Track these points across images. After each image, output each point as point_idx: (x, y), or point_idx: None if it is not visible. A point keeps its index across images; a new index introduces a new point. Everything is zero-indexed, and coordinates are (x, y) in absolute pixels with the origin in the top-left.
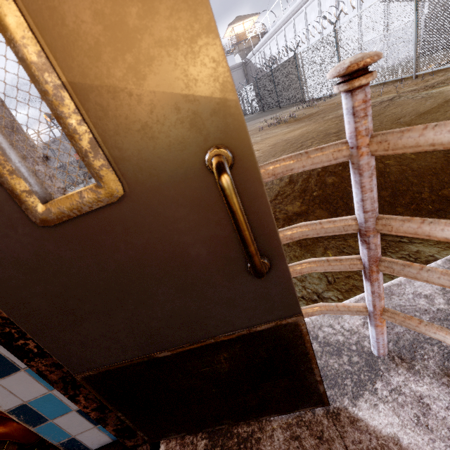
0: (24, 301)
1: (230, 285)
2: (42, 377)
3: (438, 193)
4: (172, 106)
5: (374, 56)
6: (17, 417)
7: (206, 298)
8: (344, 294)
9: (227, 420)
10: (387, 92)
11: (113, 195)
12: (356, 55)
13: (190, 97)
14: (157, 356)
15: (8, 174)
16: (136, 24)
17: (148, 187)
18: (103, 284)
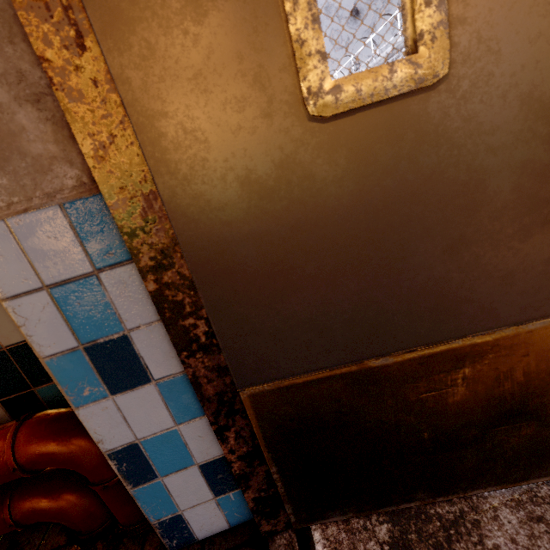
0: (225, 249)
1: (519, 247)
2: (195, 387)
3: None
4: None
5: None
6: (117, 465)
7: (478, 267)
8: None
9: (422, 492)
10: None
11: (434, 73)
12: None
13: None
14: (373, 363)
15: (311, 21)
16: None
17: (477, 70)
18: (349, 228)
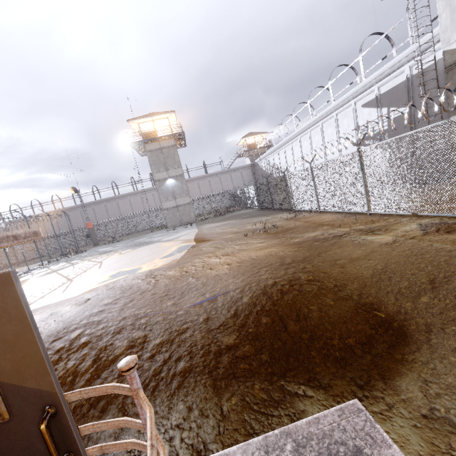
0: None
1: None
2: None
3: (345, 342)
4: (34, 391)
5: (126, 368)
6: None
7: None
8: (224, 447)
9: None
10: (345, 224)
11: (5, 419)
12: (124, 363)
13: (41, 389)
14: None
15: None
16: (24, 369)
17: (21, 416)
18: None
